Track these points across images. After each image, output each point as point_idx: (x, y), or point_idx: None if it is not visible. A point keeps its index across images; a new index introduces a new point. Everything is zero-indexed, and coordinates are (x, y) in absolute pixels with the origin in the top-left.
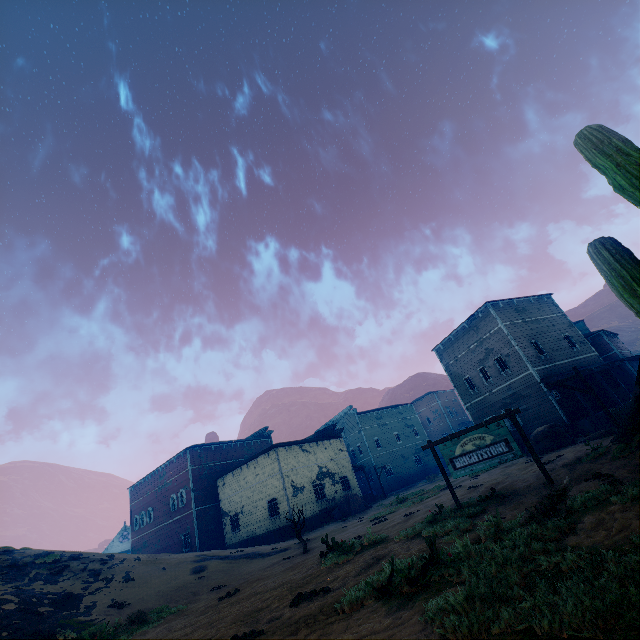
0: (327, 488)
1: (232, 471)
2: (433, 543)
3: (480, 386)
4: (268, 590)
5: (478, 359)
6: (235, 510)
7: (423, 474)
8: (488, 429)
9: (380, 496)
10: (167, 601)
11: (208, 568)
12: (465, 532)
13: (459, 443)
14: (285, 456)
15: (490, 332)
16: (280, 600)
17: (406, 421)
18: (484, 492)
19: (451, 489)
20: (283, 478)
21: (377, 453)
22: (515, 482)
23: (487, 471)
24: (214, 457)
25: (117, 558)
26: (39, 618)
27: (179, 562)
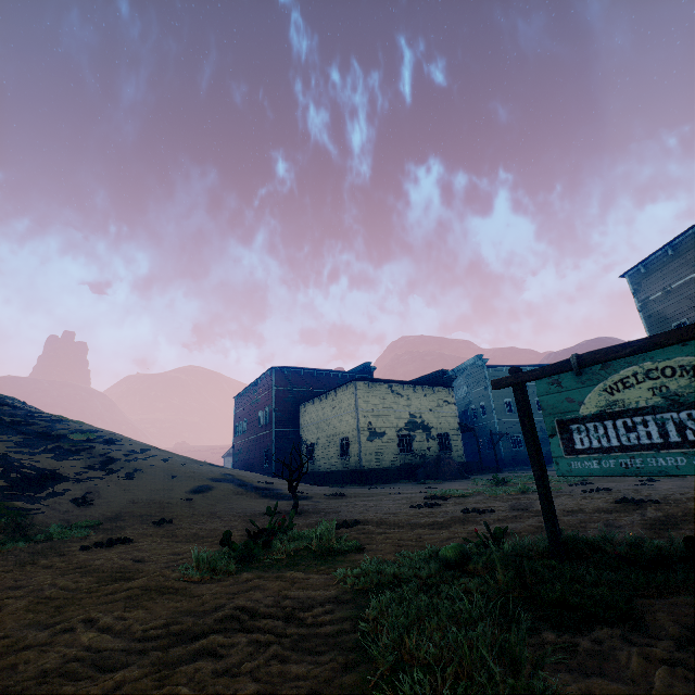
0: (417, 442)
1: (312, 399)
2: None
3: None
4: (89, 570)
5: None
6: (311, 440)
7: None
8: None
9: (491, 468)
10: (117, 515)
11: (210, 491)
12: None
13: (603, 381)
14: (366, 393)
15: None
16: None
17: None
18: (657, 524)
19: (544, 499)
20: (358, 417)
21: (505, 418)
22: None
23: (677, 477)
24: (302, 382)
25: (148, 453)
26: None
27: (197, 475)
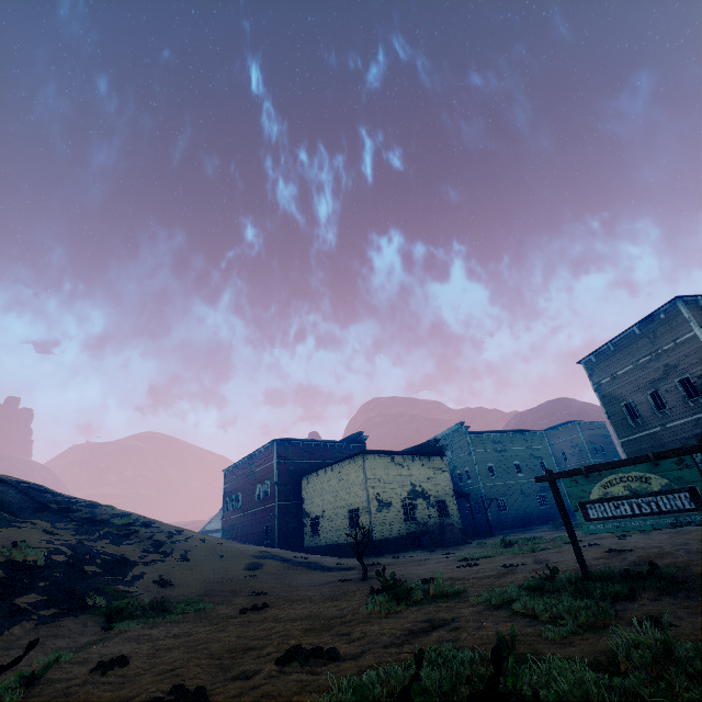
0: (419, 510)
1: (316, 471)
2: (503, 654)
3: (647, 417)
4: (288, 619)
5: (649, 379)
6: (316, 513)
7: (547, 518)
8: (658, 467)
9: (485, 532)
10: (206, 593)
11: (263, 567)
12: (588, 629)
13: (600, 481)
14: (373, 465)
15: (676, 341)
16: (279, 644)
17: (532, 451)
18: (634, 563)
19: (576, 548)
20: (367, 489)
21: (489, 482)
22: (695, 560)
23: (642, 532)
24: (301, 454)
25: (184, 534)
26: (81, 576)
27: (239, 553)
